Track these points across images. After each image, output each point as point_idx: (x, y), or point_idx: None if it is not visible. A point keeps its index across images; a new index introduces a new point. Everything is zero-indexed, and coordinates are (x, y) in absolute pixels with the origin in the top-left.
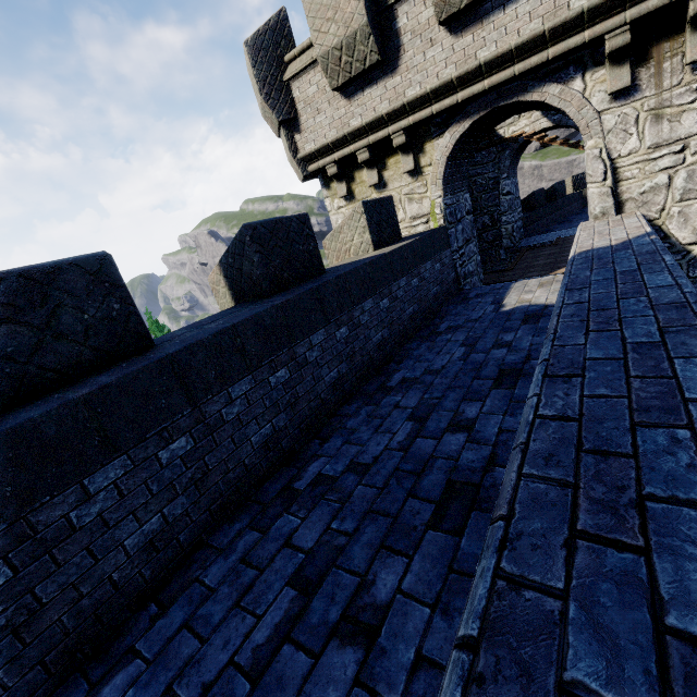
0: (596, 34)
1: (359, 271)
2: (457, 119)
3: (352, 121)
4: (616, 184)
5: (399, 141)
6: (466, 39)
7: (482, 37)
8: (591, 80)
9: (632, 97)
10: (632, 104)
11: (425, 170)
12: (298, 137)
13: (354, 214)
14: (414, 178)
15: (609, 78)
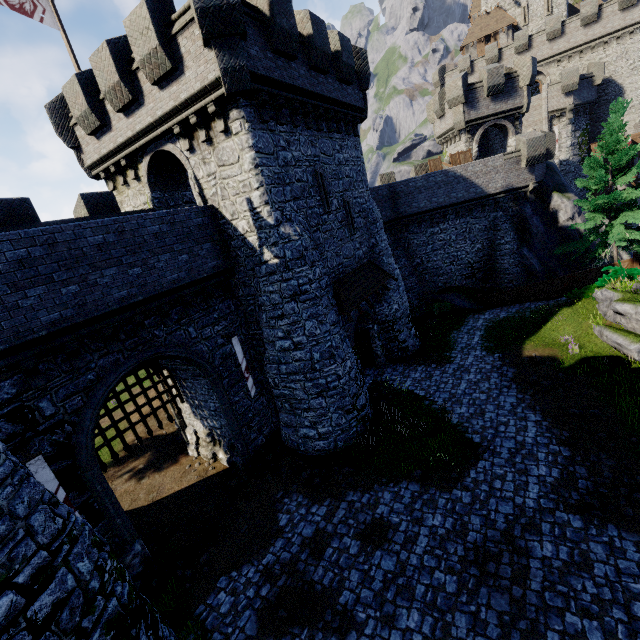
0: (169, 126)
1: (50, 224)
2: (145, 155)
3: (102, 151)
4: (203, 191)
5: (123, 163)
6: (131, 120)
7: (136, 120)
8: (182, 144)
9: (195, 153)
10: (196, 156)
11: (142, 179)
12: (84, 156)
13: (79, 199)
14: (139, 182)
15: (184, 144)
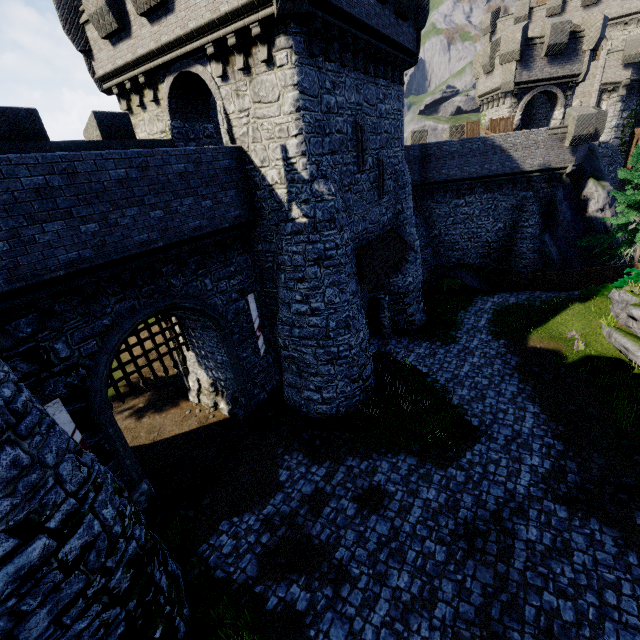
0: (201, 44)
1: (61, 144)
2: (168, 74)
3: (117, 61)
4: (232, 129)
5: (142, 80)
6: (156, 28)
7: (162, 30)
8: (213, 68)
9: (228, 82)
10: (229, 85)
11: (161, 102)
12: (94, 64)
13: (91, 118)
14: (157, 106)
15: (216, 69)
